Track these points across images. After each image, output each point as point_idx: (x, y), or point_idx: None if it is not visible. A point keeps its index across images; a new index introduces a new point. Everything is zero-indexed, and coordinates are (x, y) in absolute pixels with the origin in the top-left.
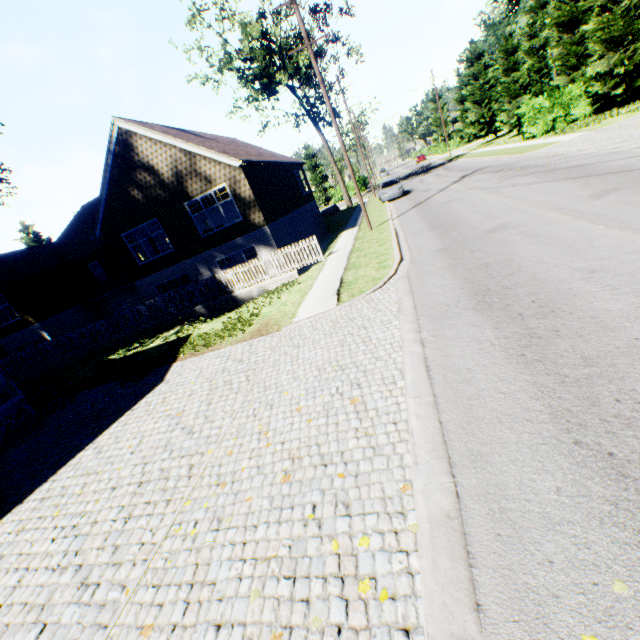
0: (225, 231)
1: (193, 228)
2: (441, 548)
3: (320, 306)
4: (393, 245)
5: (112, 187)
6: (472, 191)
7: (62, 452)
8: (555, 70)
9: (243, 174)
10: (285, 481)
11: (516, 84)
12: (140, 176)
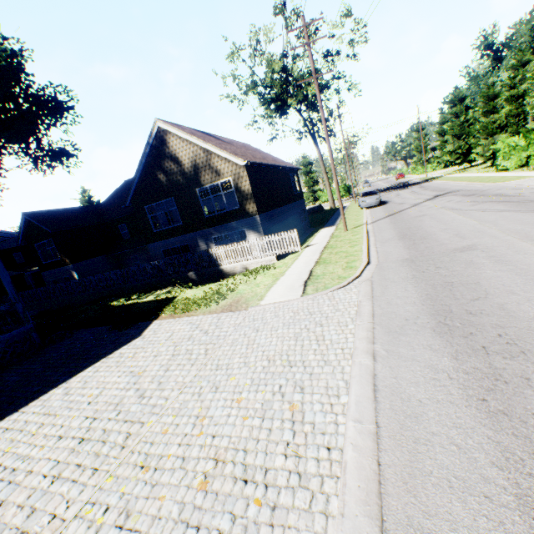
0: (224, 215)
1: (199, 209)
2: None
3: (286, 294)
4: (363, 248)
5: (145, 170)
6: (443, 210)
7: (41, 384)
8: (532, 115)
9: (246, 172)
10: (201, 488)
11: (494, 124)
12: (167, 164)
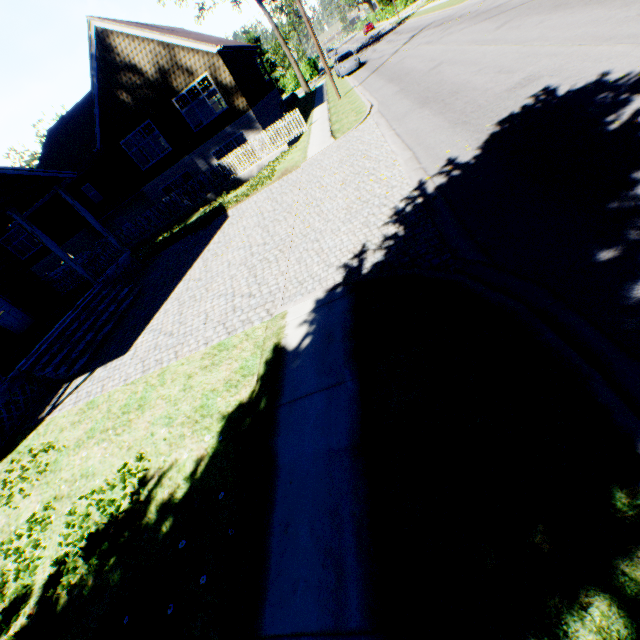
0: (214, 122)
1: (185, 124)
2: (408, 163)
3: (323, 146)
4: (363, 101)
5: (100, 94)
6: (420, 47)
7: (190, 257)
8: None
9: (221, 61)
10: (343, 185)
11: None
12: (125, 78)
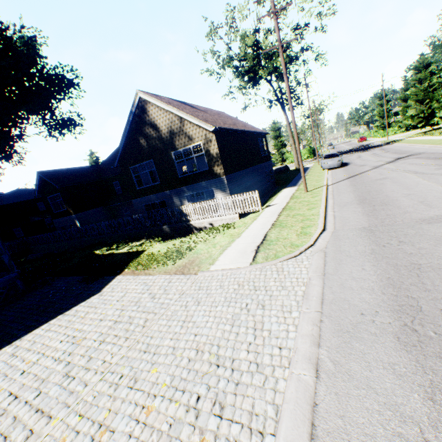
0: (195, 175)
1: (174, 170)
2: None
3: (237, 259)
4: (320, 211)
5: (130, 135)
6: (405, 173)
7: (2, 337)
8: None
9: (214, 136)
10: None
11: None
12: (147, 130)
